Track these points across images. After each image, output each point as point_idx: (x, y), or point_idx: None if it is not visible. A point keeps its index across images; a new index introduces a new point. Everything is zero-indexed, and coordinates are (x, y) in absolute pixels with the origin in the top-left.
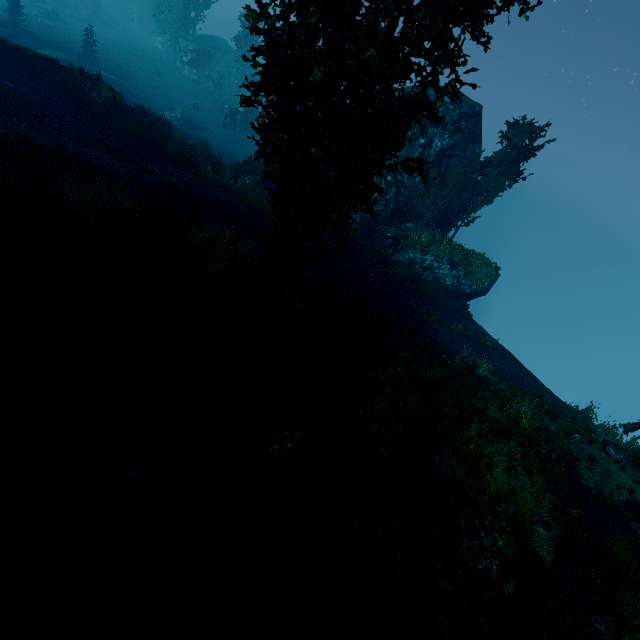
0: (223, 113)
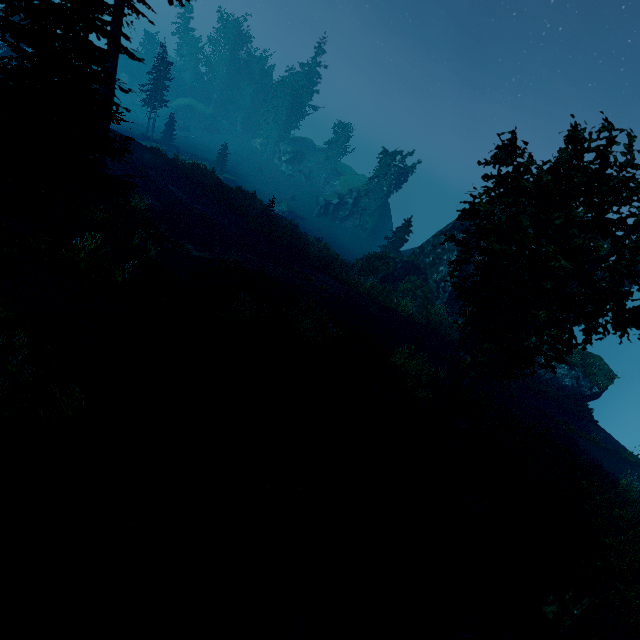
0: (318, 204)
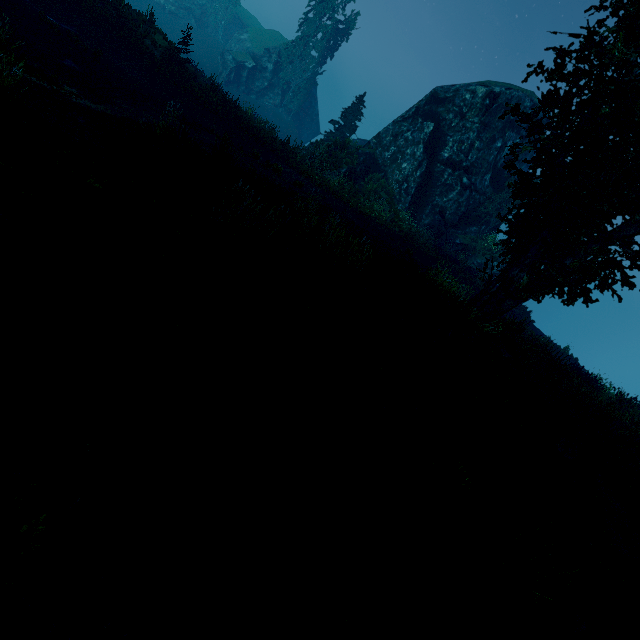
0: (225, 66)
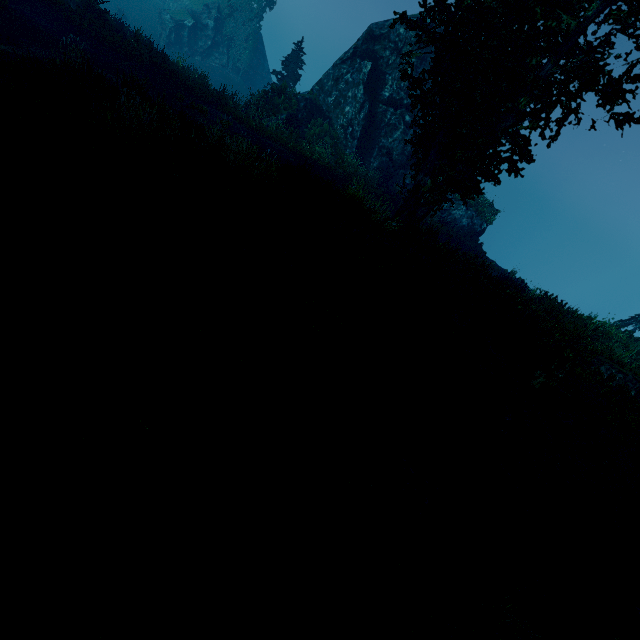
0: (164, 26)
